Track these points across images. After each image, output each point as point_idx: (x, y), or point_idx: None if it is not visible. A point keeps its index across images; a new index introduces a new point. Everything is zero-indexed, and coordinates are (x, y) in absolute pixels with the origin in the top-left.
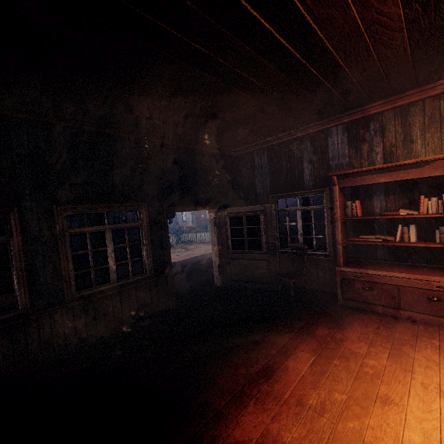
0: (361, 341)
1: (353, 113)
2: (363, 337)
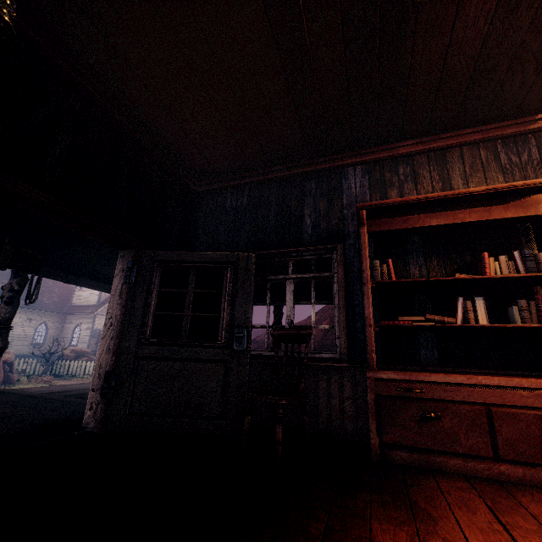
0: None
1: (377, 151)
2: None
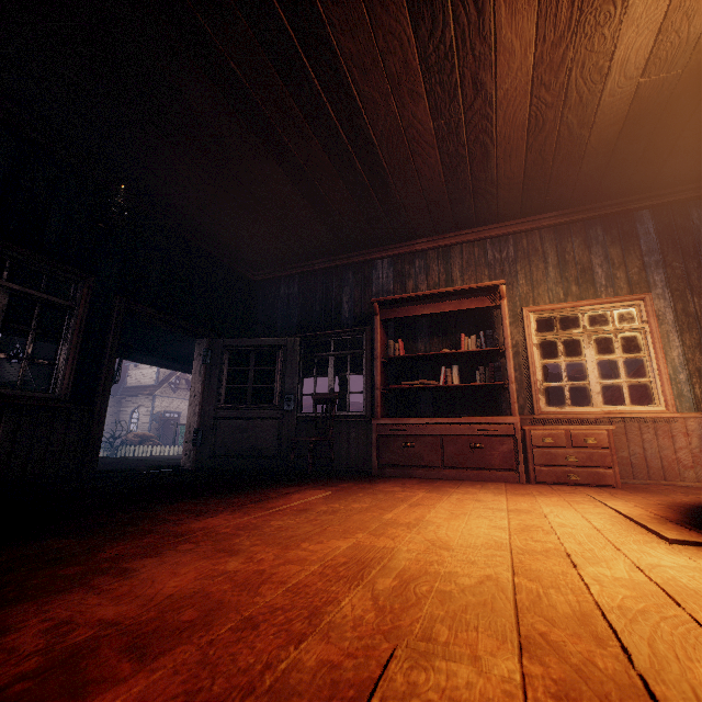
0: (396, 487)
1: (399, 247)
2: (399, 485)
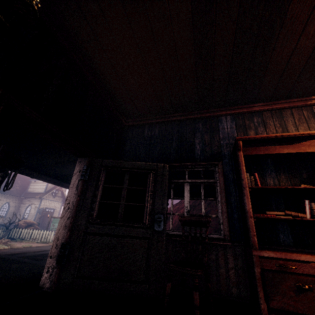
0: None
1: (240, 108)
2: None
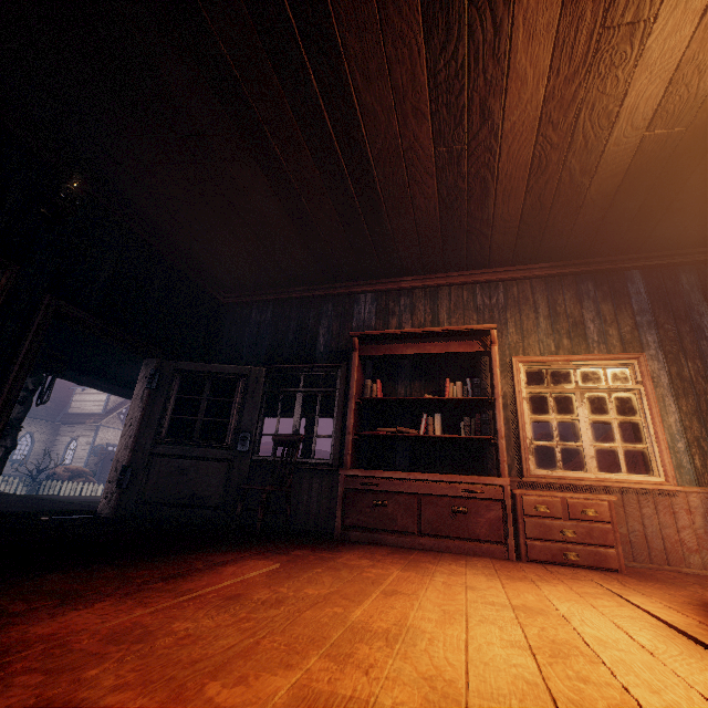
0: (363, 558)
1: (385, 282)
2: (367, 556)
